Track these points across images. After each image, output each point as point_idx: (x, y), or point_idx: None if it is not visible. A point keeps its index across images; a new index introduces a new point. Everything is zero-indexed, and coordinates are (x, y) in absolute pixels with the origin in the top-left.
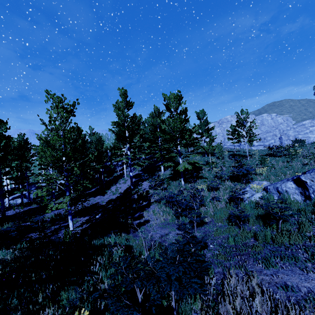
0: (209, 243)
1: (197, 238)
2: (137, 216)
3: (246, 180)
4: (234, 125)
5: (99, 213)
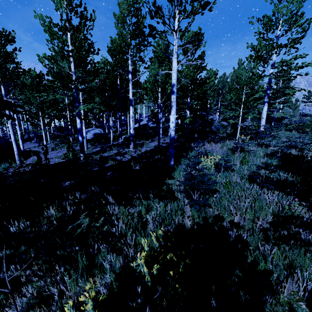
0: None
1: None
2: None
3: None
4: None
5: None
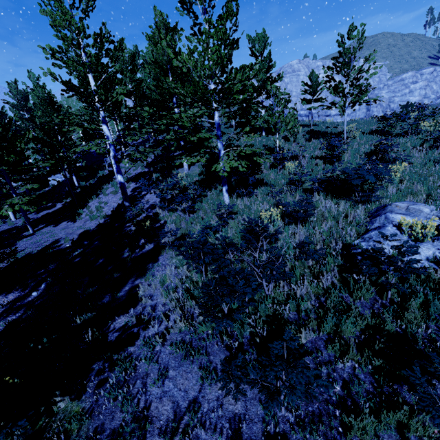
0: None
1: None
2: (124, 295)
3: (369, 198)
4: (330, 67)
5: (45, 279)
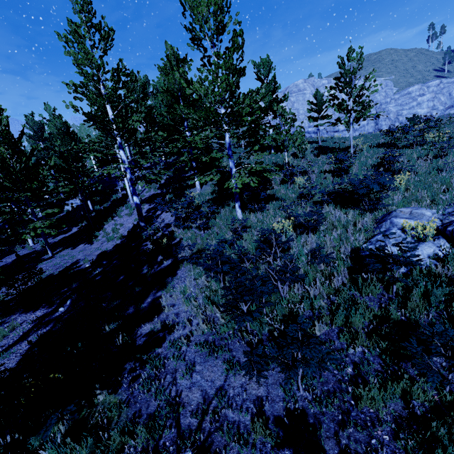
0: (358, 453)
1: (309, 419)
2: (147, 306)
3: (376, 206)
4: (333, 87)
5: (69, 297)
